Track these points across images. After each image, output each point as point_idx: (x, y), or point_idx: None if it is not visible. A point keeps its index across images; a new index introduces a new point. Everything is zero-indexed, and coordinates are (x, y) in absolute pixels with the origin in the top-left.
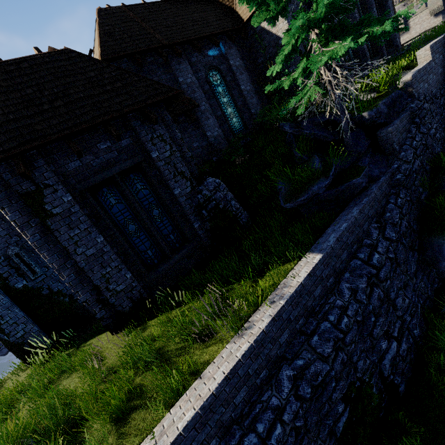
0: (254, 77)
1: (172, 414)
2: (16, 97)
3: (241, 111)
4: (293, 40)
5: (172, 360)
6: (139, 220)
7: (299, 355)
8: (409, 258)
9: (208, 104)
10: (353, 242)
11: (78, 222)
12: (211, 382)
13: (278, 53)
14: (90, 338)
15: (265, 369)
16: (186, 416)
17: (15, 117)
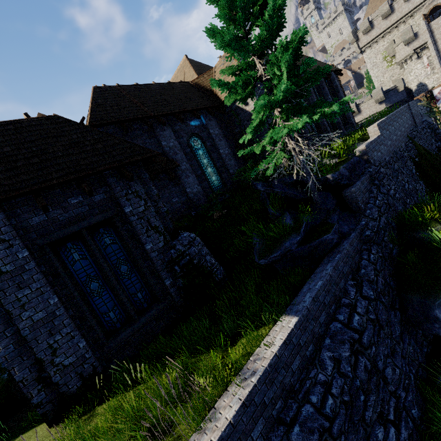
0: (231, 143)
1: None
2: None
3: (220, 171)
4: (260, 116)
5: None
6: (104, 277)
7: None
8: (392, 318)
9: (189, 164)
10: (331, 301)
11: (30, 280)
12: None
13: None
14: (21, 433)
15: None
16: None
17: None
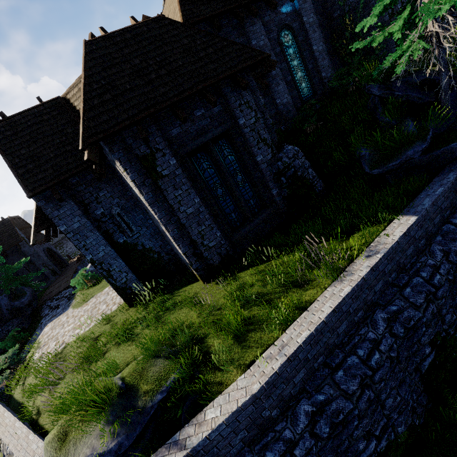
0: (326, 35)
1: (288, 333)
2: (127, 68)
3: (311, 75)
4: None
5: (273, 300)
6: (225, 185)
7: (392, 303)
8: None
9: (279, 69)
10: (447, 207)
11: (180, 183)
12: (320, 313)
13: (360, 4)
14: (182, 287)
15: (361, 310)
16: (303, 334)
17: (130, 86)
